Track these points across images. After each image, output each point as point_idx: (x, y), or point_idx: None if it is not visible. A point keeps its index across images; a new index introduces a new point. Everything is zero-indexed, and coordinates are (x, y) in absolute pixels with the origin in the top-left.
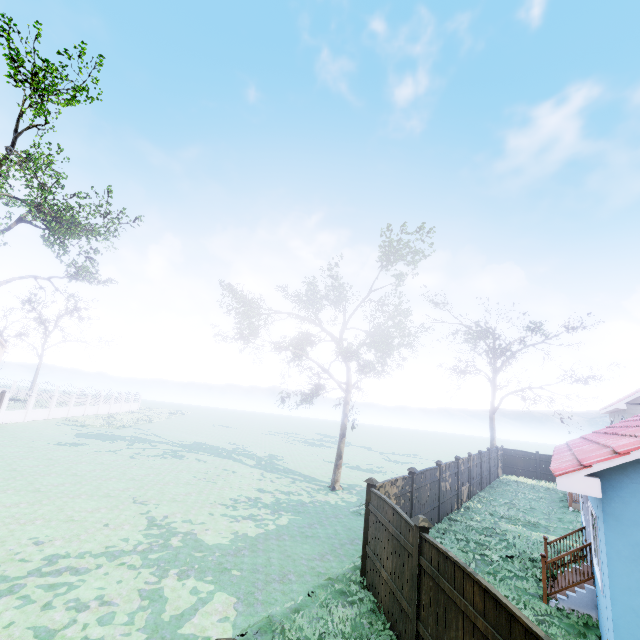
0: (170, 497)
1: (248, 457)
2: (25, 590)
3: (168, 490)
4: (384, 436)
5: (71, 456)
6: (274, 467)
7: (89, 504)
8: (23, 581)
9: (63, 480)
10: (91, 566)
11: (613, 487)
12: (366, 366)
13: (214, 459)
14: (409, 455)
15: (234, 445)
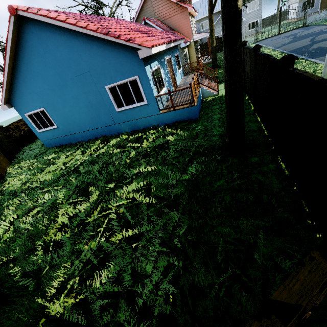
0: None
1: None
2: None
3: None
4: None
5: None
6: None
7: None
8: None
9: None
10: None
11: (13, 104)
12: None
13: None
14: None
15: None
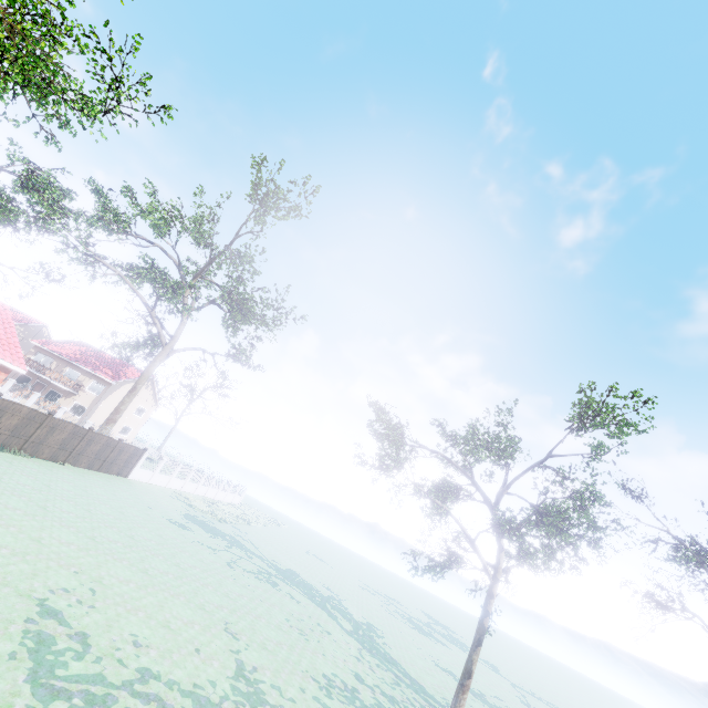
0: (261, 639)
1: (344, 616)
2: (116, 707)
3: (259, 628)
4: (514, 655)
5: (178, 540)
6: (373, 645)
7: (185, 611)
8: (116, 693)
9: (168, 568)
10: (177, 706)
11: None
12: (531, 554)
13: (307, 602)
14: (557, 707)
15: (328, 590)
